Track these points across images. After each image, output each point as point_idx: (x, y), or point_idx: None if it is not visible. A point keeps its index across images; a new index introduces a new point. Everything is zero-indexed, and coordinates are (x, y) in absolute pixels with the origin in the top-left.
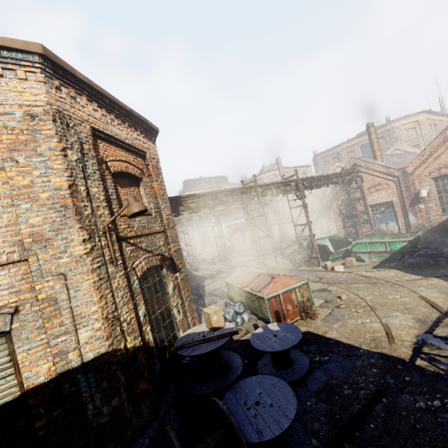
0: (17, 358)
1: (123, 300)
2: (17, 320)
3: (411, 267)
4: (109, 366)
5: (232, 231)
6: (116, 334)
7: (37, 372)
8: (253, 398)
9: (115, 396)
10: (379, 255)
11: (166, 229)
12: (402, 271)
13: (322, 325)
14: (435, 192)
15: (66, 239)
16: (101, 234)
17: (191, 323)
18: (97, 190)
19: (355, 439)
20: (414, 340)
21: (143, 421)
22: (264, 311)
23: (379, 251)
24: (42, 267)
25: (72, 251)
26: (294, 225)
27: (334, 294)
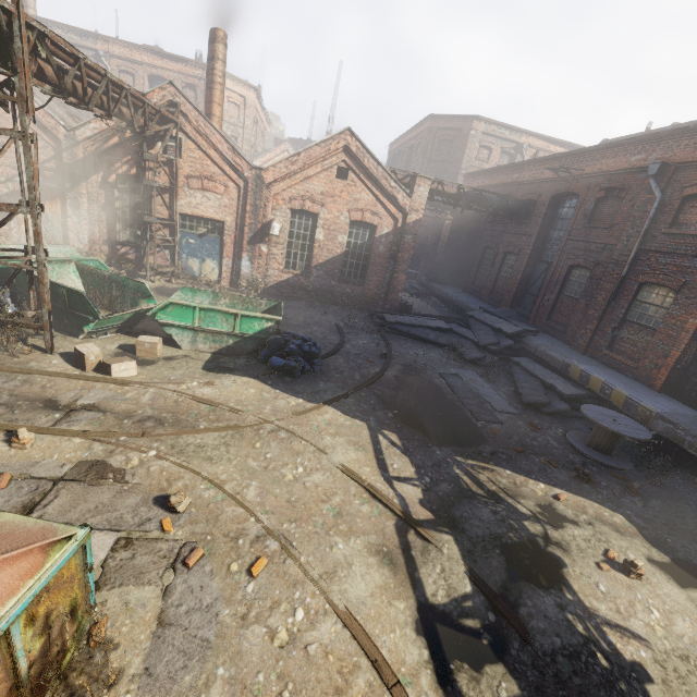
0: None
1: None
2: None
3: (277, 373)
4: None
5: None
6: None
7: None
8: None
9: None
10: (215, 337)
11: None
12: (269, 386)
13: None
14: (288, 234)
15: None
16: None
17: None
18: None
19: None
20: (424, 654)
21: None
22: None
23: (219, 331)
24: None
25: None
26: None
27: (141, 488)
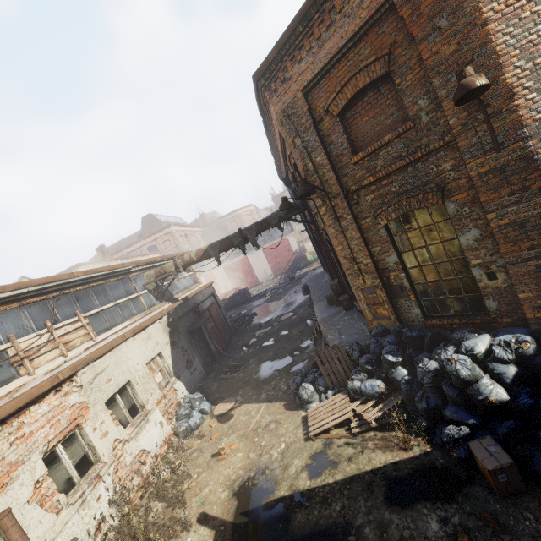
0: None
1: None
2: None
3: None
4: None
5: None
6: None
7: None
8: None
9: None
10: None
11: None
12: None
13: None
14: None
15: None
16: None
17: None
18: None
19: None
20: None
21: None
22: None
23: None
24: None
25: None
26: None
27: None
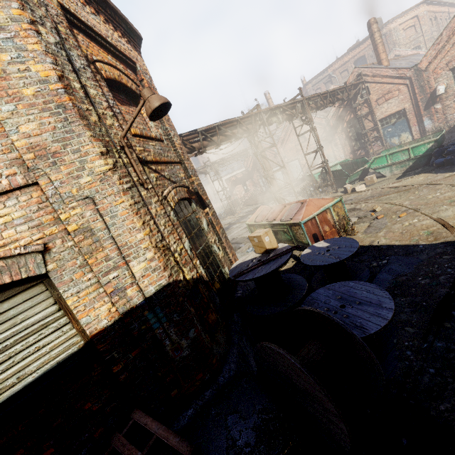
0: (66, 305)
1: (167, 229)
2: (51, 261)
3: (440, 167)
4: (175, 298)
5: (233, 183)
6: (172, 265)
7: (96, 315)
8: (335, 304)
9: (190, 328)
10: (401, 165)
11: (183, 160)
12: (432, 173)
13: (365, 237)
14: (454, 86)
15: (79, 151)
16: (119, 150)
17: (233, 259)
18: (96, 93)
19: (454, 317)
20: None
21: (222, 350)
22: (300, 237)
23: (402, 161)
24: (59, 190)
25: (91, 168)
26: (304, 155)
27: (365, 210)
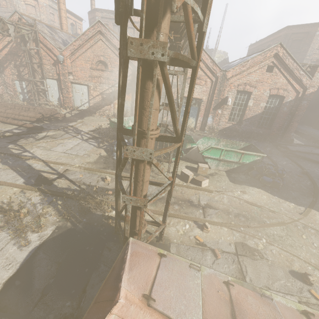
0: None
1: None
2: None
3: (267, 185)
4: None
5: None
6: None
7: None
8: None
9: None
10: (228, 164)
11: None
12: (270, 193)
13: None
14: (233, 103)
15: None
16: None
17: None
18: None
19: None
20: None
21: None
22: None
23: (232, 161)
24: None
25: None
26: None
27: (276, 264)
